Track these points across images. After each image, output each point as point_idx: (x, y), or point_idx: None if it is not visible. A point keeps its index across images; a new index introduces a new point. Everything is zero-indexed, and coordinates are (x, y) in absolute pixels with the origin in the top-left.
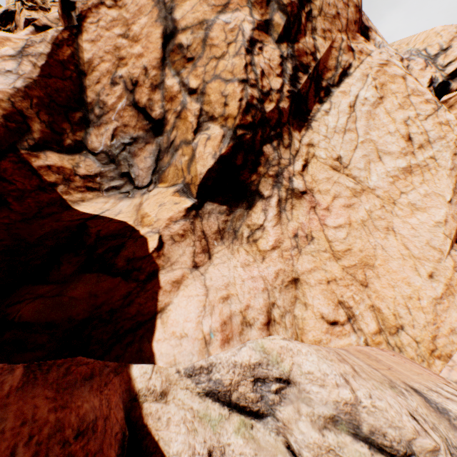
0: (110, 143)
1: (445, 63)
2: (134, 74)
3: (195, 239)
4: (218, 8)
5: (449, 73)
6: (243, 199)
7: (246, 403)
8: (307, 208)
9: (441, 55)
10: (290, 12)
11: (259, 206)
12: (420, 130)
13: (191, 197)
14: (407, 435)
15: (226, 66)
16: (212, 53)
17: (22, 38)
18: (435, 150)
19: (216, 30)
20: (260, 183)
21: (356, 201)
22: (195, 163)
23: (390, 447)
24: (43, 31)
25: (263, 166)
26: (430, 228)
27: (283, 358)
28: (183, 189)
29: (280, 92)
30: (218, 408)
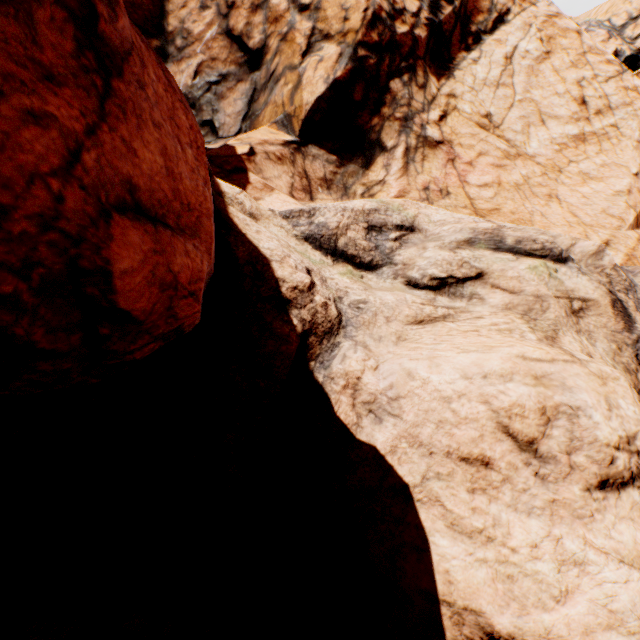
0: (191, 83)
1: (635, 35)
2: None
3: (294, 173)
4: None
5: (639, 47)
6: (358, 153)
7: (356, 251)
8: (443, 160)
9: (630, 25)
10: None
11: (379, 162)
12: (599, 93)
13: (291, 134)
14: (564, 244)
15: None
16: None
17: None
18: (618, 118)
19: None
20: (383, 129)
21: (509, 163)
22: (301, 91)
23: (542, 249)
24: None
25: (388, 107)
26: (607, 197)
27: (406, 209)
28: (283, 122)
29: (416, 17)
30: (320, 255)
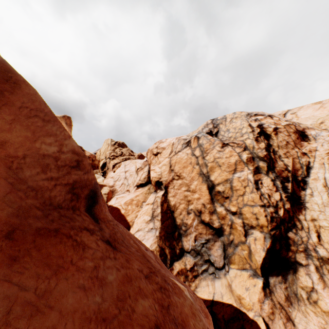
0: (194, 244)
1: None
2: (198, 207)
3: (278, 311)
4: (231, 172)
5: None
6: (288, 267)
7: None
8: None
9: None
10: (266, 159)
11: (301, 270)
12: None
13: (258, 276)
14: None
15: (248, 197)
16: (238, 193)
17: (136, 196)
18: None
19: (234, 182)
20: (295, 256)
21: None
22: (253, 255)
23: None
24: (139, 186)
25: (292, 245)
26: None
27: None
28: (253, 273)
29: (281, 199)
30: None
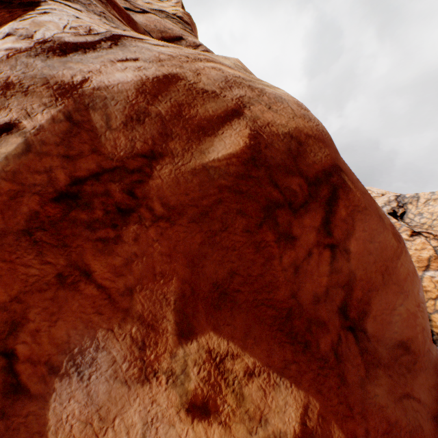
0: None
1: None
2: None
3: None
4: (421, 268)
5: None
6: None
7: None
8: None
9: None
10: None
11: None
12: None
13: None
14: None
15: None
16: (427, 295)
17: None
18: None
19: (425, 281)
20: None
21: None
22: None
23: None
24: None
25: None
26: None
27: None
28: None
29: None
30: None
